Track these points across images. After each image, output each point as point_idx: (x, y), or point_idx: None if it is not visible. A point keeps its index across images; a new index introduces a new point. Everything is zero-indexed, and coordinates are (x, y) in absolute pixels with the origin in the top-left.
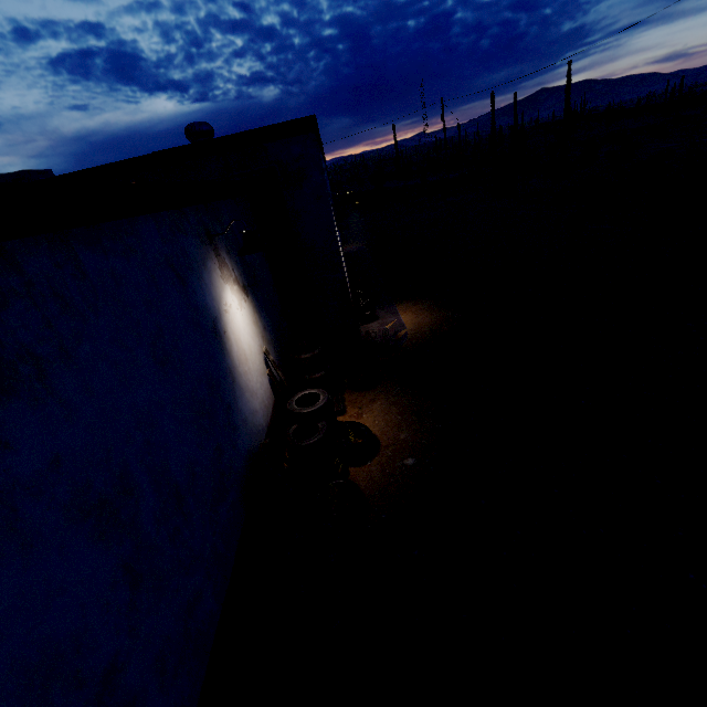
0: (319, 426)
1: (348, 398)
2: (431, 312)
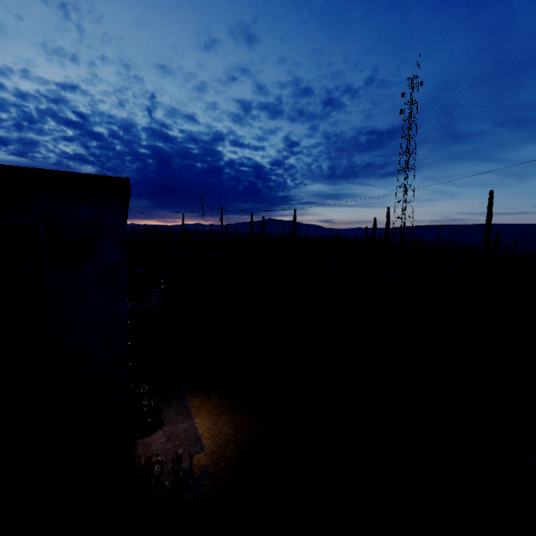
0: None
1: None
2: (232, 412)
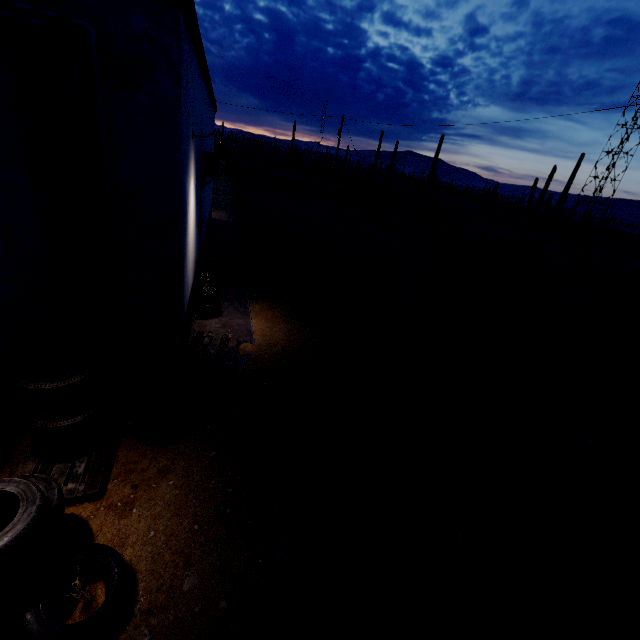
0: None
1: (124, 456)
2: (288, 324)
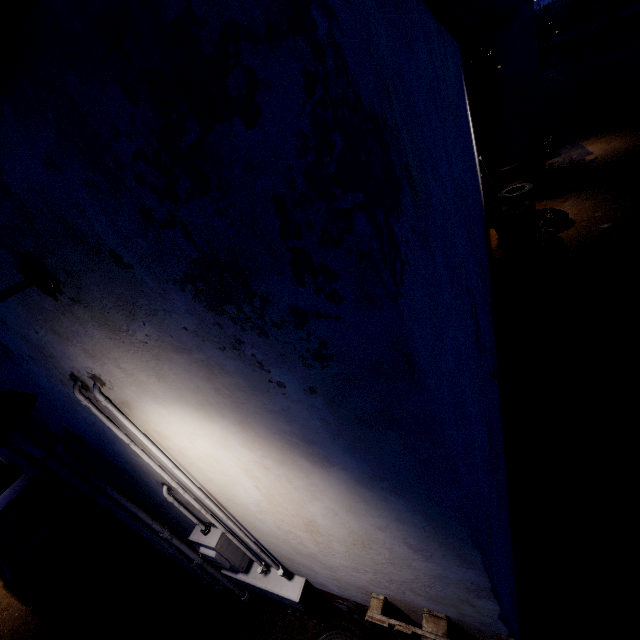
0: (526, 203)
1: (537, 205)
2: (625, 137)
